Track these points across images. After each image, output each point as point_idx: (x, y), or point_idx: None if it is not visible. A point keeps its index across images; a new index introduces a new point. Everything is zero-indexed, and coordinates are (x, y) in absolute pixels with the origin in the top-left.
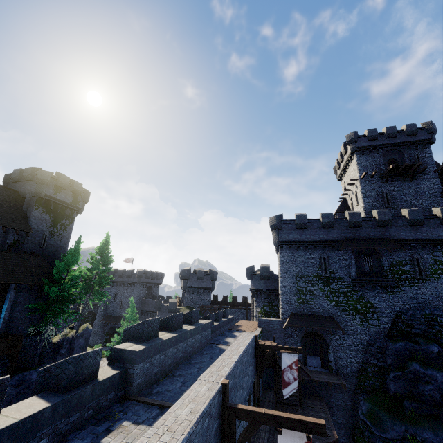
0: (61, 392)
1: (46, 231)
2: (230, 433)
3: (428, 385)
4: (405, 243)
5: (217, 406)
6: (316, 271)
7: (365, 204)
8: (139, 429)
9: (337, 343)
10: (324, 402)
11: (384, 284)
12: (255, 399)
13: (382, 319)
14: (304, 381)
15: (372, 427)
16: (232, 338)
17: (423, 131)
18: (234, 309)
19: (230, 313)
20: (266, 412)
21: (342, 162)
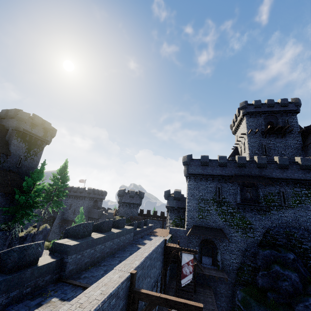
0: (6, 273)
1: (21, 155)
2: (133, 310)
3: (285, 281)
4: (275, 180)
5: (125, 290)
6: (213, 196)
7: (249, 151)
8: (63, 304)
9: (224, 248)
10: (212, 290)
11: (259, 208)
12: (162, 285)
13: (256, 233)
14: (199, 274)
15: (244, 310)
16: (149, 240)
17: (292, 104)
18: (155, 220)
19: (151, 222)
20: (161, 296)
21: (236, 121)
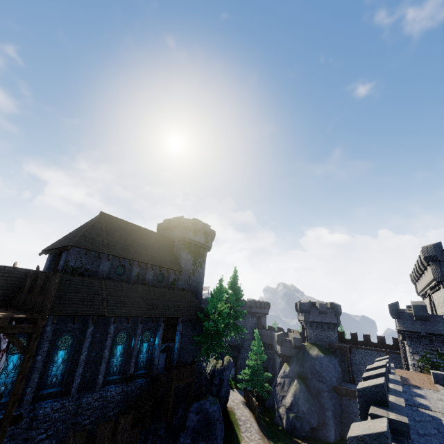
0: None
1: (190, 269)
2: None
3: None
4: None
5: None
6: None
7: None
8: None
9: None
10: None
11: None
12: None
13: None
14: None
15: None
16: (421, 398)
17: None
18: (370, 350)
19: (365, 354)
20: None
21: None
